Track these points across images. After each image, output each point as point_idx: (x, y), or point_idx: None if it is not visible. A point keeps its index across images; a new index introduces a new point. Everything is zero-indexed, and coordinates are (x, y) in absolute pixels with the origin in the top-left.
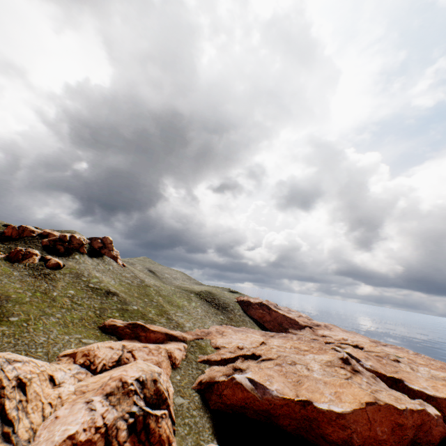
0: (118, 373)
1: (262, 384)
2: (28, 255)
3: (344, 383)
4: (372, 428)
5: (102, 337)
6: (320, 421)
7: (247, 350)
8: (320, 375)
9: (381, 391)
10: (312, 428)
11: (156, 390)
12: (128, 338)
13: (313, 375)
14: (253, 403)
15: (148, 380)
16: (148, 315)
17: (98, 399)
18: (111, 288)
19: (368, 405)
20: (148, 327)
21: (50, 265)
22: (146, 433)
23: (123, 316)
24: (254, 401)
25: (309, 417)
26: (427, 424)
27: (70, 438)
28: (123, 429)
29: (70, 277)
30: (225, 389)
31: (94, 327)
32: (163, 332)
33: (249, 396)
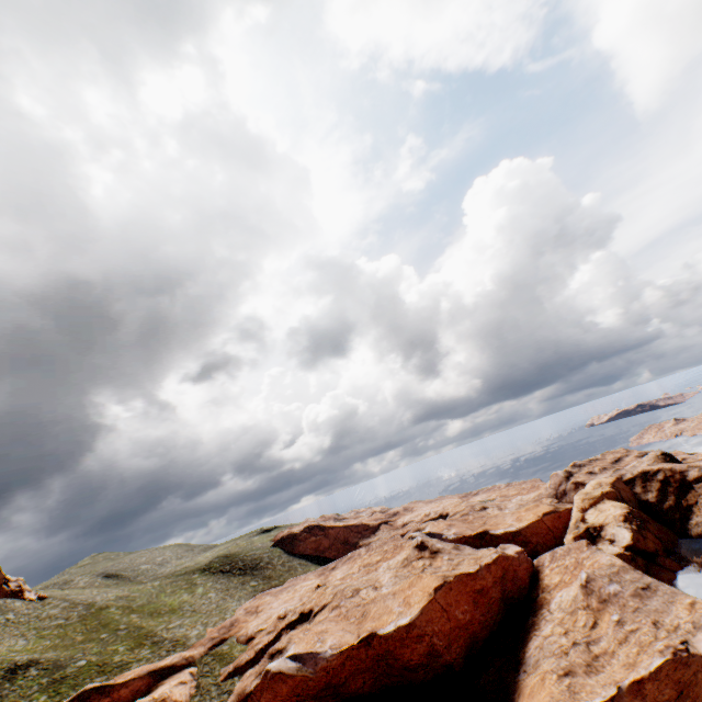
0: None
1: (310, 652)
2: None
3: (414, 580)
4: (451, 616)
5: None
6: (393, 650)
7: (292, 615)
8: (391, 587)
9: (464, 560)
10: (391, 665)
11: None
12: None
13: (381, 593)
14: (307, 688)
15: None
16: (112, 661)
17: None
18: (18, 658)
19: (437, 591)
20: (113, 682)
21: None
22: None
23: (58, 693)
24: (307, 685)
25: (381, 655)
26: (511, 569)
27: None
28: None
29: None
30: (262, 697)
31: None
32: (145, 674)
33: (298, 682)
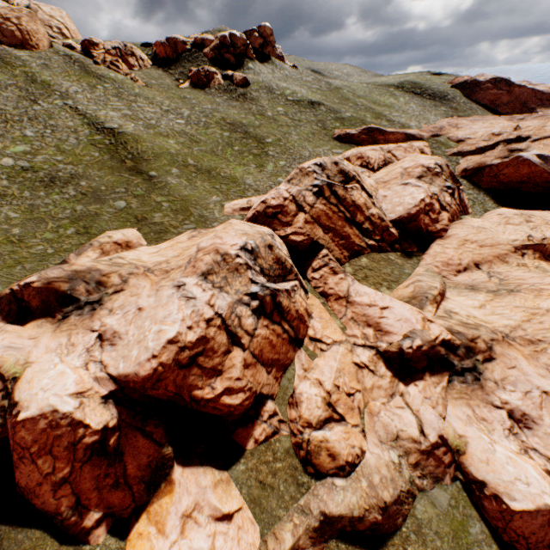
0: (409, 164)
1: None
2: (209, 76)
3: None
4: None
5: (344, 147)
6: None
7: (507, 136)
8: None
9: None
10: None
11: (449, 173)
12: (366, 145)
13: None
14: (537, 178)
15: (442, 165)
16: (366, 121)
17: (413, 181)
18: (310, 99)
19: None
20: (384, 130)
21: (238, 83)
22: (458, 200)
23: (344, 125)
24: (539, 175)
25: None
26: None
27: (422, 201)
28: (447, 197)
29: (263, 93)
30: (504, 170)
31: (329, 140)
32: (401, 133)
33: (536, 171)
